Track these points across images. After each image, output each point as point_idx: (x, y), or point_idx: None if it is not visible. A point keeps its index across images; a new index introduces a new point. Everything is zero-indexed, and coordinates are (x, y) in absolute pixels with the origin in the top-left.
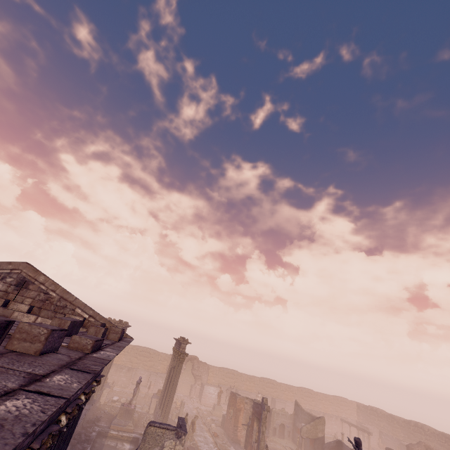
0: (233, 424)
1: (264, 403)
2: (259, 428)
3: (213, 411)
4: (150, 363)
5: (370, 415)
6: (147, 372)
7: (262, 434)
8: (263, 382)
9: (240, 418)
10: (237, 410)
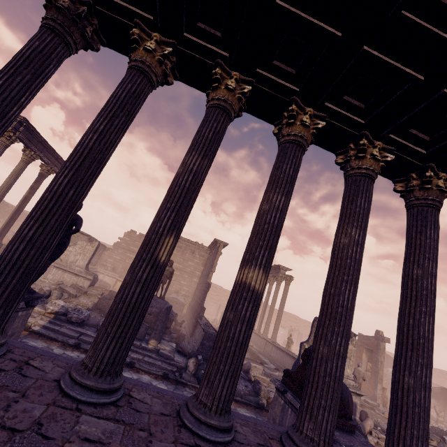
0: None
1: (381, 335)
2: (374, 358)
3: (284, 346)
4: (217, 297)
5: (438, 377)
6: (216, 304)
7: (380, 364)
8: None
9: None
10: None
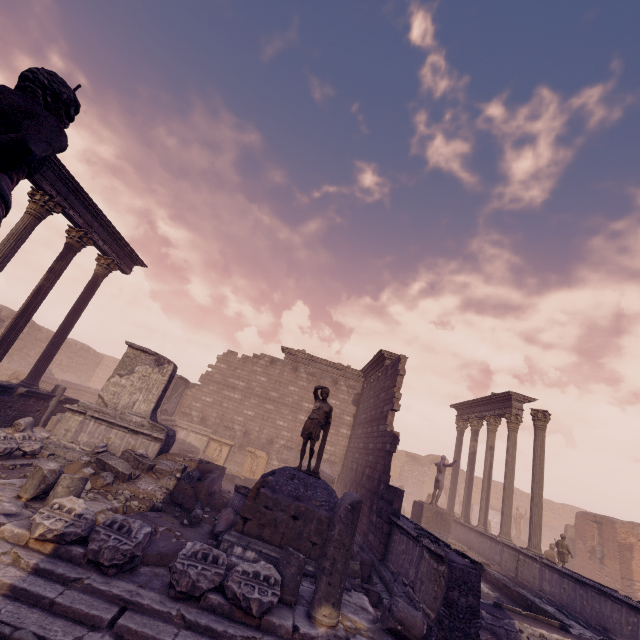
0: (616, 573)
1: None
2: None
3: None
4: None
5: None
6: None
7: None
8: (570, 513)
9: (634, 564)
10: (621, 548)
